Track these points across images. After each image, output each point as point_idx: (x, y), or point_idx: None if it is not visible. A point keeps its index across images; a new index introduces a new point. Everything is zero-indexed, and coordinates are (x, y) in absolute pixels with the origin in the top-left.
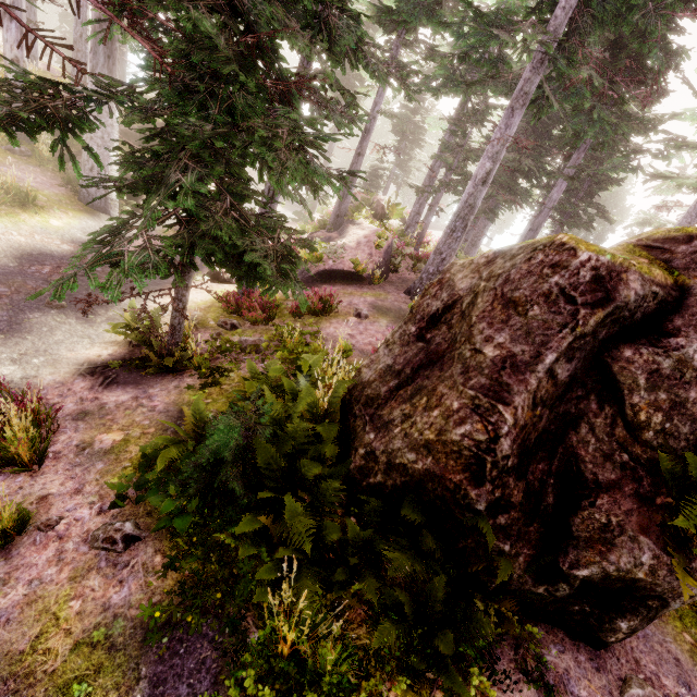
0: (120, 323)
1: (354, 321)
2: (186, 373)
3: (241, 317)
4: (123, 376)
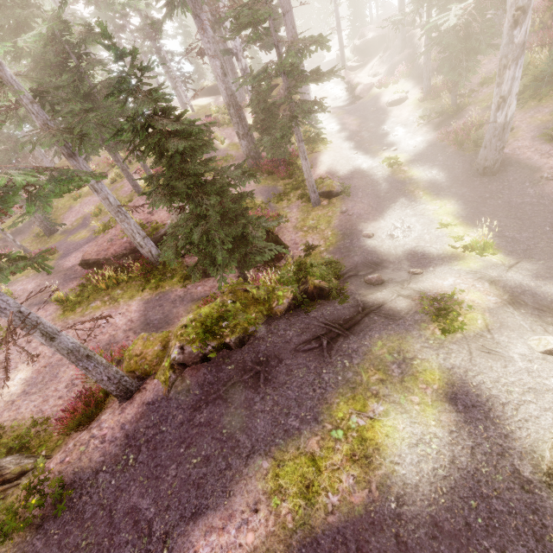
0: (425, 116)
1: (487, 62)
2: (464, 109)
3: (439, 98)
4: (449, 122)
